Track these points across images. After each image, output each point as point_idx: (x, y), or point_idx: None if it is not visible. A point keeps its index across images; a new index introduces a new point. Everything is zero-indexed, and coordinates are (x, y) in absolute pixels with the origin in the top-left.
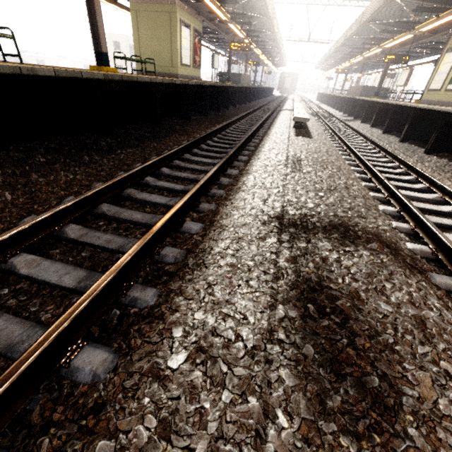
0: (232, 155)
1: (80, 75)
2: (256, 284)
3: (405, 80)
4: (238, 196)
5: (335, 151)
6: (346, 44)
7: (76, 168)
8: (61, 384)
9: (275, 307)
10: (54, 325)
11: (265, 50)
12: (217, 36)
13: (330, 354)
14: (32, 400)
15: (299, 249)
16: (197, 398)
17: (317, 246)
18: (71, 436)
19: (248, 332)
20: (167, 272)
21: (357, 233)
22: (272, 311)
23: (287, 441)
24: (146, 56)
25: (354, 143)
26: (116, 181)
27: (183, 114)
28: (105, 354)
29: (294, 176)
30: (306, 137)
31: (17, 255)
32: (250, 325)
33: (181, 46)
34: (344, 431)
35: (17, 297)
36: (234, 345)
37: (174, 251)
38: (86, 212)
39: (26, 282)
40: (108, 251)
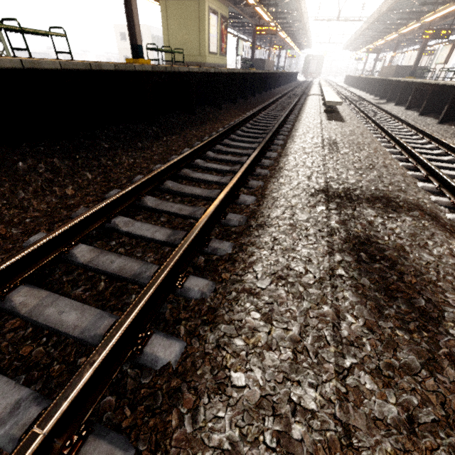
0: (268, 140)
1: (134, 68)
2: (314, 238)
3: (445, 57)
4: (282, 174)
5: (370, 134)
6: (379, 21)
7: (133, 153)
8: (177, 300)
9: (332, 254)
10: (169, 258)
11: (290, 32)
12: (241, 20)
13: (383, 285)
14: (161, 308)
15: (346, 215)
16: (285, 304)
17: (362, 213)
18: (199, 325)
19: (314, 268)
20: (234, 232)
21: (398, 203)
22: (331, 256)
23: (356, 330)
24: (175, 46)
25: (389, 126)
26: (174, 162)
27: (215, 103)
28: (206, 281)
29: (333, 156)
30: (338, 121)
31: (116, 217)
32: (315, 264)
33: (208, 34)
34: (399, 328)
35: (124, 247)
36: (305, 276)
37: (237, 216)
38: (154, 188)
39: (126, 238)
40: (181, 217)
